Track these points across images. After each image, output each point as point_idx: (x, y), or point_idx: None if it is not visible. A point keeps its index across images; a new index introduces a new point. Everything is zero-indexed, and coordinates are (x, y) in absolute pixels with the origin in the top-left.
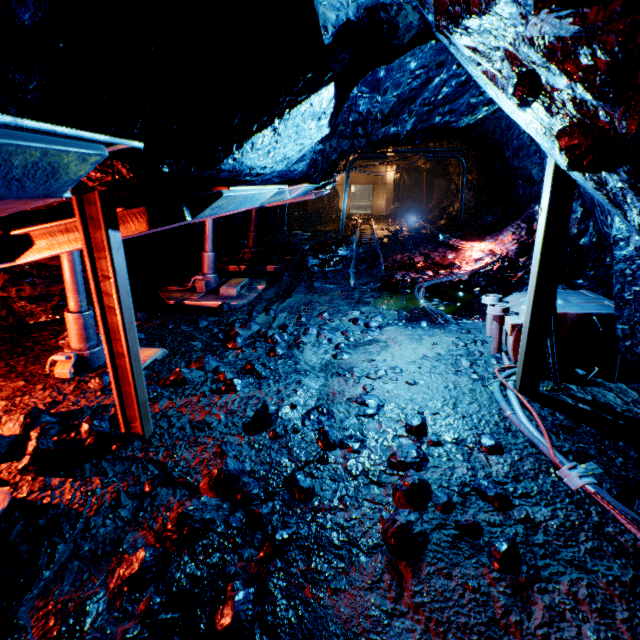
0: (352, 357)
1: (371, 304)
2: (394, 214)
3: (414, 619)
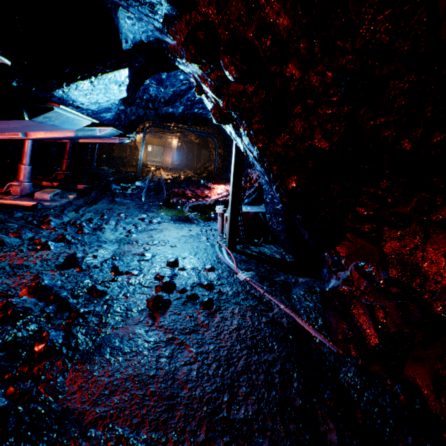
0: (139, 236)
1: (155, 212)
2: (177, 168)
3: (159, 330)
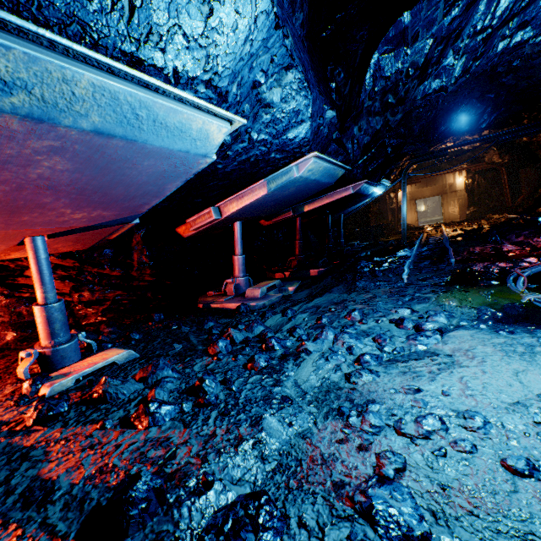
0: (377, 380)
1: (430, 300)
2: (470, 218)
3: None
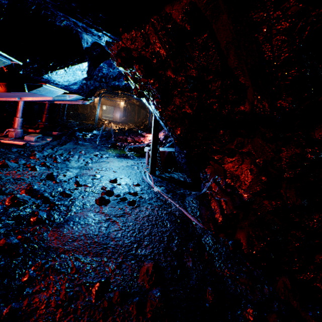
0: (93, 165)
1: (105, 151)
2: (123, 122)
3: (102, 214)
